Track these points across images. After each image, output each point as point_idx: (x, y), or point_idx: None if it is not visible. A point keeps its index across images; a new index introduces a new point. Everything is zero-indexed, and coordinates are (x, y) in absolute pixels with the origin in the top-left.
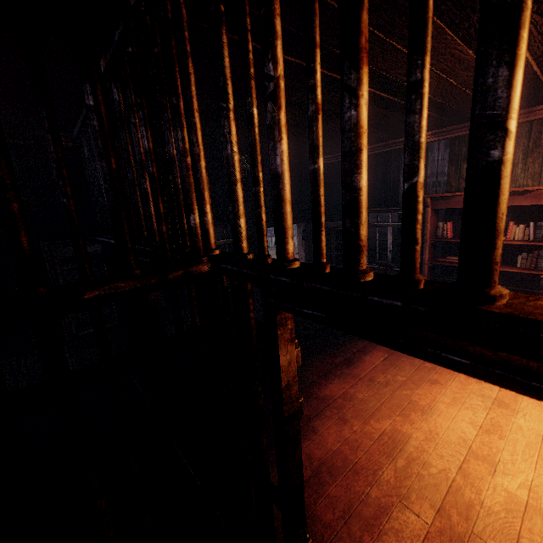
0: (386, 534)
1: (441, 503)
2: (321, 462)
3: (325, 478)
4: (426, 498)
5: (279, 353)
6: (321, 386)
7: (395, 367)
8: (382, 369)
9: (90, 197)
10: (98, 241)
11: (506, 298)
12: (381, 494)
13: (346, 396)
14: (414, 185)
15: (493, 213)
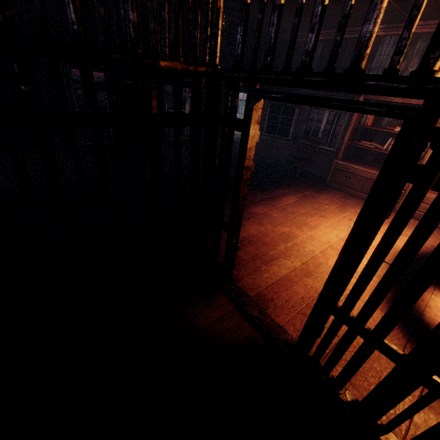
0: (274, 265)
1: (306, 261)
2: (244, 238)
3: (245, 244)
4: (299, 258)
5: (250, 127)
6: (251, 207)
7: (301, 206)
8: (292, 205)
9: (96, 25)
10: (103, 69)
11: (364, 73)
12: (275, 253)
13: (266, 214)
14: (346, 14)
15: (371, 28)
